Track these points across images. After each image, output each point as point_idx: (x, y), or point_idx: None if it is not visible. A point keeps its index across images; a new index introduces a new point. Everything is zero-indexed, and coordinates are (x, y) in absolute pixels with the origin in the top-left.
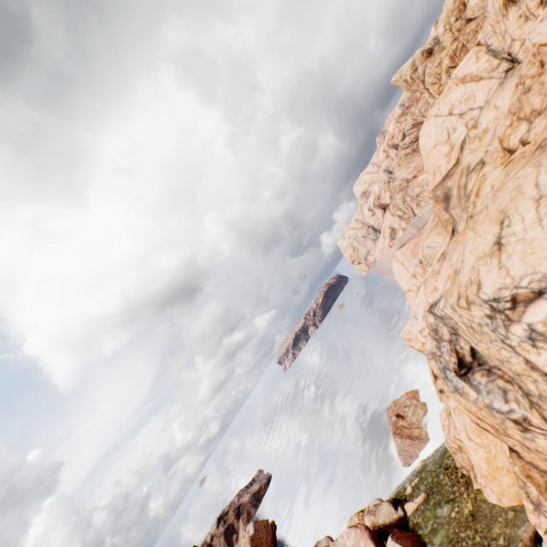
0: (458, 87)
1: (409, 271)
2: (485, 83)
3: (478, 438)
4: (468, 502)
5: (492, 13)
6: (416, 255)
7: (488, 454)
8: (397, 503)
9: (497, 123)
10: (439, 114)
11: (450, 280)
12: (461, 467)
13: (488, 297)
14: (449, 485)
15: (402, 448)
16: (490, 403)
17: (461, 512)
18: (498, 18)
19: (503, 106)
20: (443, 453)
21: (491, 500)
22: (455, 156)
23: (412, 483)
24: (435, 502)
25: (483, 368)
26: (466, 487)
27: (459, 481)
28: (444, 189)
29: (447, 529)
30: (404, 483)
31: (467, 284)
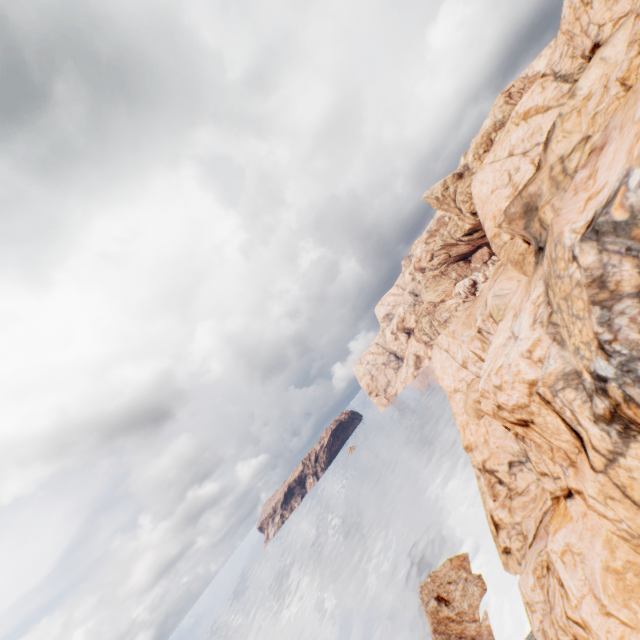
0: (519, 127)
1: (457, 359)
2: (554, 112)
3: (625, 609)
4: None
5: (569, 13)
6: (473, 322)
7: None
8: None
9: (609, 75)
10: (496, 160)
11: None
12: None
13: None
14: None
15: None
16: None
17: None
18: (579, 12)
19: (615, 54)
20: None
21: None
22: None
23: None
24: None
25: None
26: None
27: None
28: (523, 199)
29: None
30: None
31: None
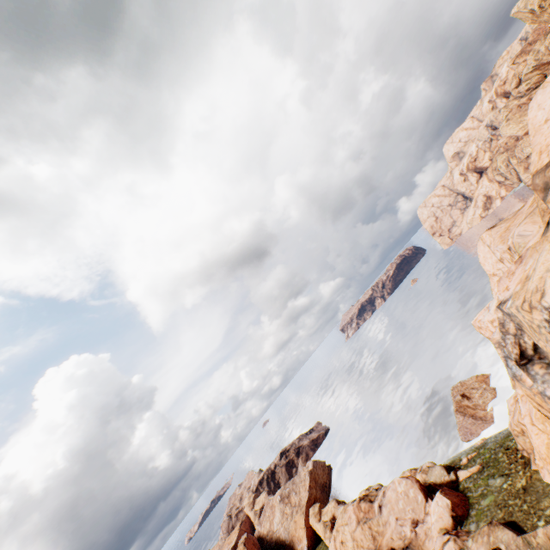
0: None
1: (496, 255)
2: None
3: (541, 424)
4: (522, 479)
5: None
6: (505, 240)
7: (549, 440)
8: (450, 469)
9: None
10: None
11: (520, 284)
12: (521, 450)
13: (548, 305)
14: (507, 462)
15: (462, 425)
16: (543, 391)
17: (514, 485)
18: None
19: None
20: (506, 436)
21: (546, 480)
22: None
23: (468, 456)
24: (489, 474)
25: (543, 362)
26: (523, 467)
27: (517, 461)
28: (544, 178)
29: (496, 496)
30: (460, 455)
31: (533, 291)
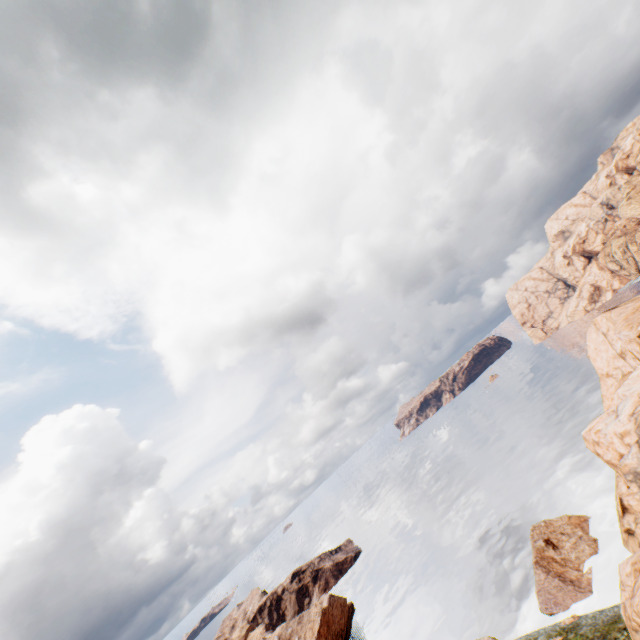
0: None
1: (615, 347)
2: None
3: None
4: None
5: None
6: (634, 324)
7: None
8: None
9: None
10: None
11: None
12: None
13: None
14: None
15: (544, 587)
16: None
17: None
18: None
19: None
20: (612, 620)
21: None
22: None
23: (550, 639)
24: None
25: None
26: None
27: None
28: None
29: None
30: (537, 634)
31: None
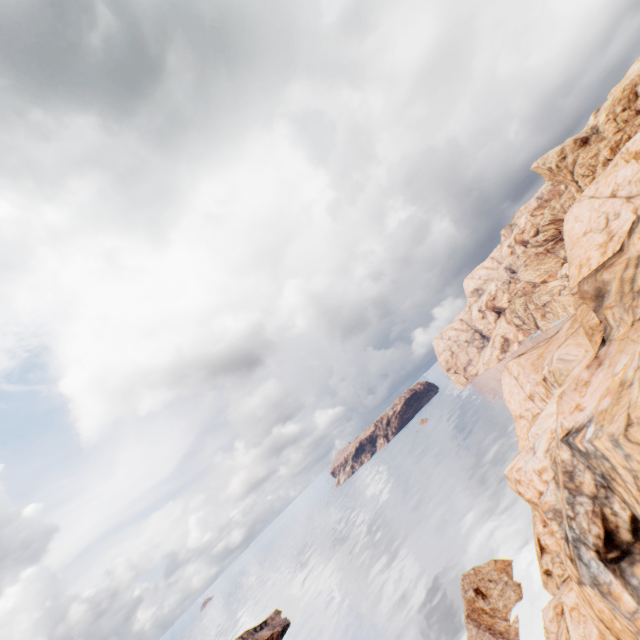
0: (628, 164)
1: (525, 390)
2: None
3: None
4: None
5: None
6: (539, 368)
7: None
8: None
9: None
10: (597, 196)
11: (611, 396)
12: None
13: None
14: None
15: None
16: None
17: None
18: None
19: None
20: None
21: None
22: (613, 248)
23: None
24: None
25: None
26: None
27: None
28: (596, 282)
29: None
30: None
31: None
